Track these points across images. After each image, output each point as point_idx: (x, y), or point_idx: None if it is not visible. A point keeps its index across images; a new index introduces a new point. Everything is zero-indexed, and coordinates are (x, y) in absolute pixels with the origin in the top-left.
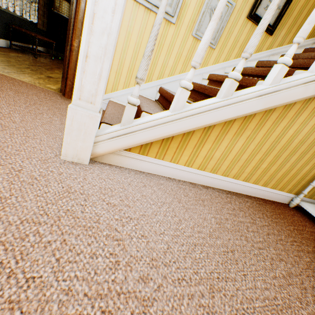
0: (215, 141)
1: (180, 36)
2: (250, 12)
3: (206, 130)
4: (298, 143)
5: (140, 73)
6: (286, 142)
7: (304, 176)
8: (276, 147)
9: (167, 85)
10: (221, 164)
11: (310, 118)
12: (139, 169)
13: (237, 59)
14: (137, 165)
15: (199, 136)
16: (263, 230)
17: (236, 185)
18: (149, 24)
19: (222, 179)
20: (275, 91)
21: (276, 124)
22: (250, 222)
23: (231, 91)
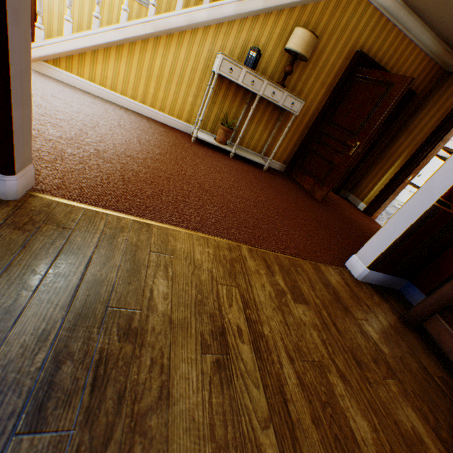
0: (104, 63)
1: None
2: None
3: (94, 53)
4: (169, 74)
5: (37, 9)
6: (159, 72)
7: (193, 108)
8: (154, 76)
9: None
10: (117, 84)
11: (167, 53)
12: (57, 78)
13: None
14: (55, 75)
15: (91, 58)
16: (129, 118)
17: (137, 107)
18: None
19: (123, 99)
20: (125, 28)
21: (143, 55)
22: (123, 114)
23: (96, 25)
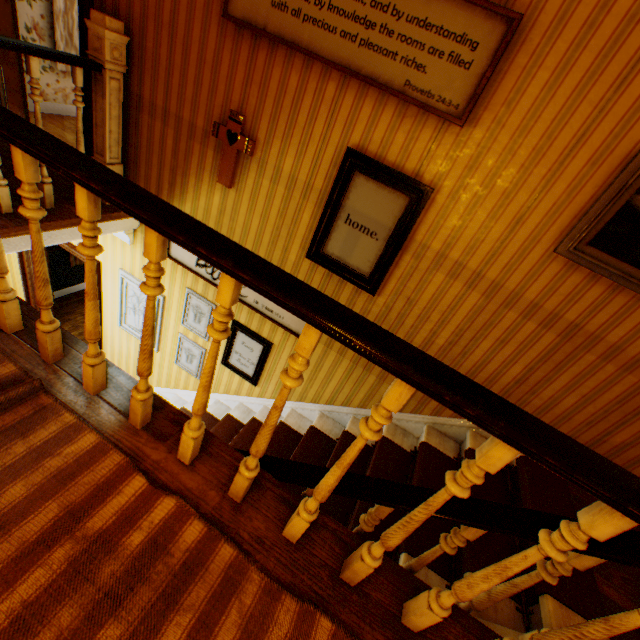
0: None
1: (167, 360)
2: (223, 360)
3: None
4: None
5: None
6: None
7: None
8: None
9: (166, 394)
10: None
11: None
12: None
13: (227, 395)
14: None
15: None
16: None
17: None
18: None
19: None
20: None
21: None
22: None
23: None
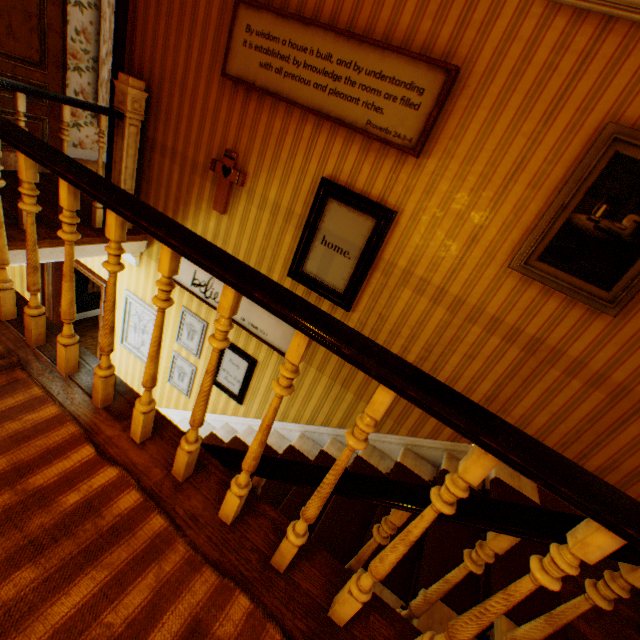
0: None
1: (161, 379)
2: None
3: None
4: None
5: None
6: None
7: None
8: None
9: None
10: None
11: None
12: None
13: (214, 414)
14: None
15: None
16: None
17: None
18: (139, 364)
19: None
20: None
21: None
22: None
23: None
